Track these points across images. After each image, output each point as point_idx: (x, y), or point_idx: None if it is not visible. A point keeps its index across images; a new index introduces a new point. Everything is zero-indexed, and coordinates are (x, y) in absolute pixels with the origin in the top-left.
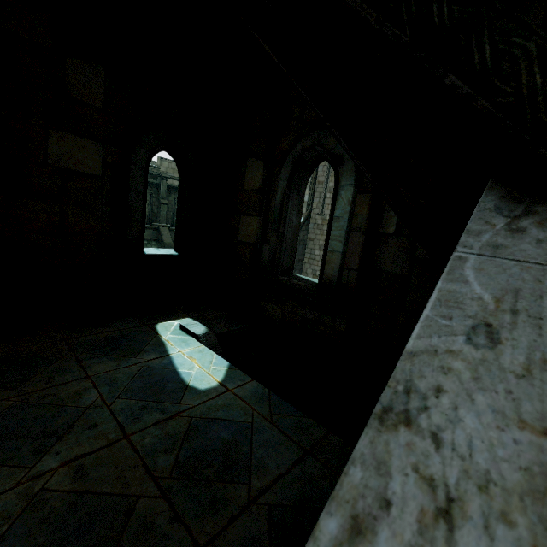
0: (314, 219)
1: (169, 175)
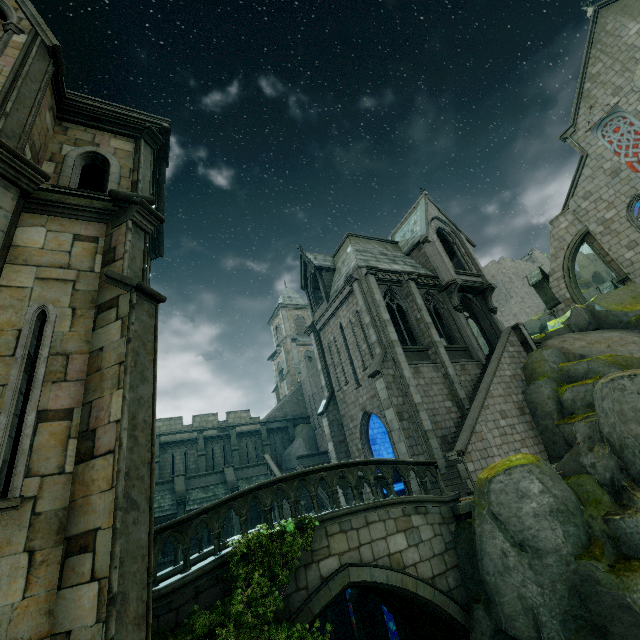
0: (338, 396)
1: (237, 423)
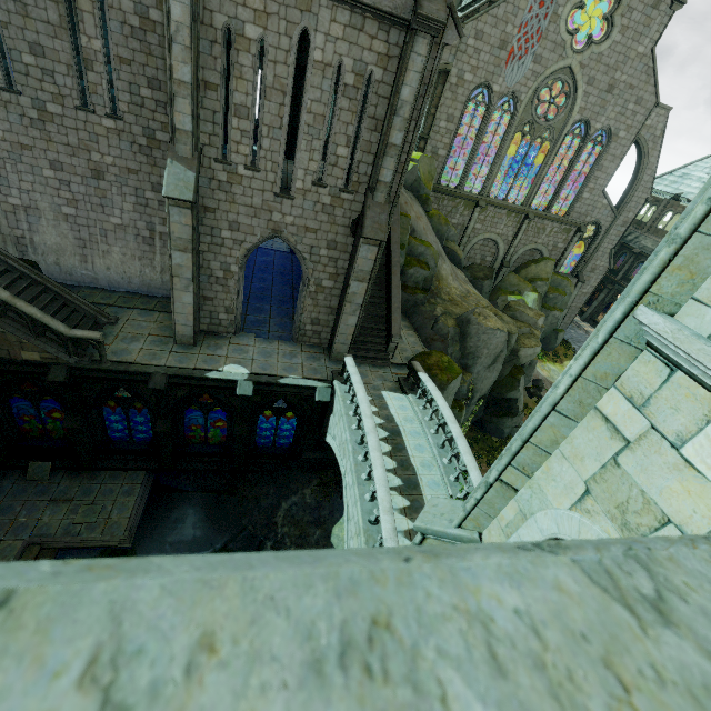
0: (208, 169)
1: None
